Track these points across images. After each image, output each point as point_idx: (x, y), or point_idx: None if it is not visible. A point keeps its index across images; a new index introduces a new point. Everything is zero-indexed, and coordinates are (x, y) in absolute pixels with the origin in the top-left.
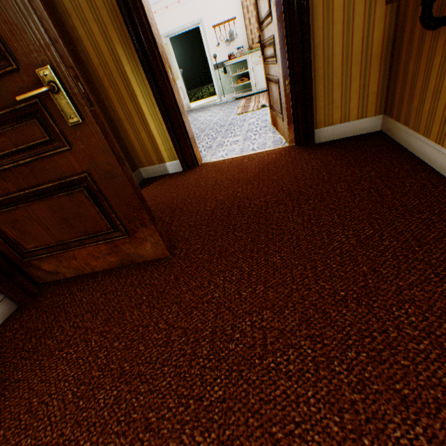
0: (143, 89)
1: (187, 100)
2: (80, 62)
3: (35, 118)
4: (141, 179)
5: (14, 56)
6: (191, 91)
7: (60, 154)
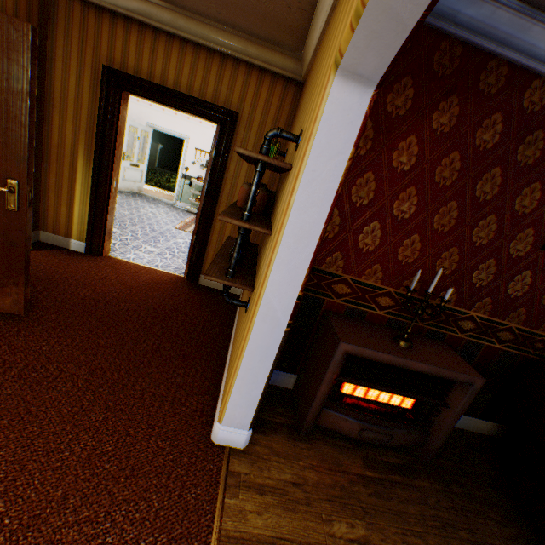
0: (85, 181)
1: (143, 183)
2: (40, 135)
3: None
4: (37, 240)
5: None
6: (161, 169)
7: None
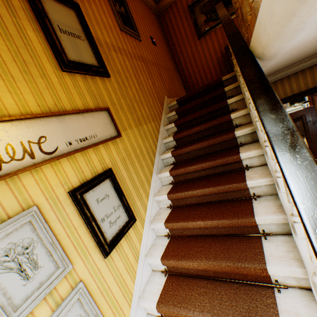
0: None
1: None
2: None
3: None
4: None
5: (313, 152)
6: None
7: None
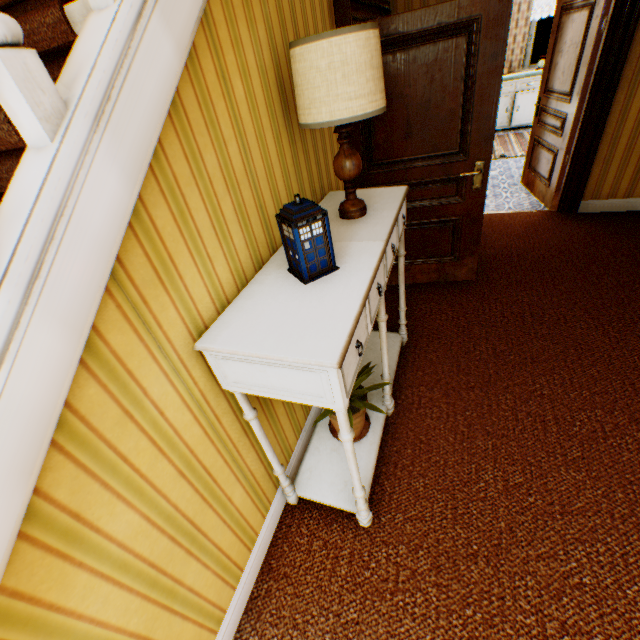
0: None
1: None
2: None
3: (453, 184)
4: None
5: (468, 155)
6: None
7: (452, 204)
